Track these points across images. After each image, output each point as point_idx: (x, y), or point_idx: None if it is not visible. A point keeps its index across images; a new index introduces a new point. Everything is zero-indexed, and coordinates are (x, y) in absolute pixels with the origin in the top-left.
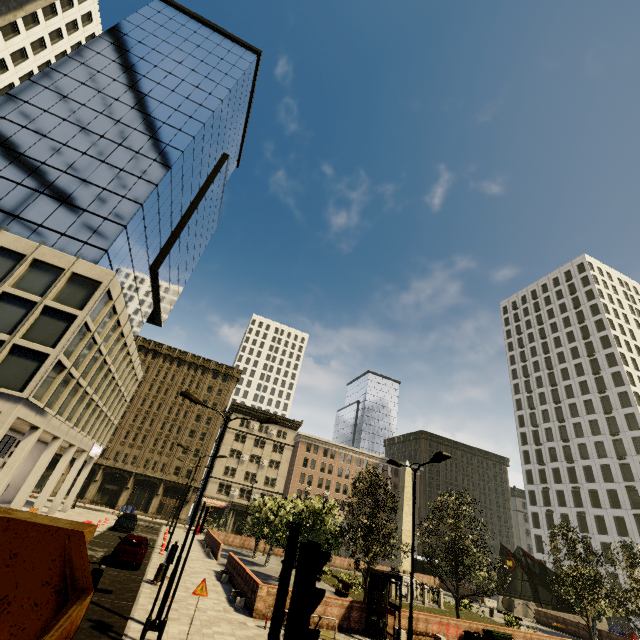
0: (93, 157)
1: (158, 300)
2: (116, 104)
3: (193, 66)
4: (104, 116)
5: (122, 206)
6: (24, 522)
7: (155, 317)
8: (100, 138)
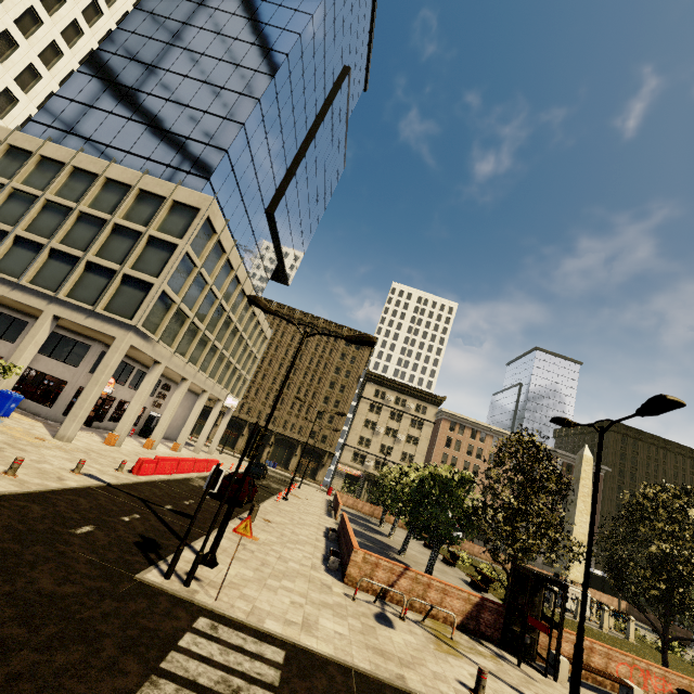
0: (194, 79)
1: (280, 253)
2: (216, 14)
3: None
4: (204, 31)
5: (223, 129)
6: None
7: (281, 274)
8: (201, 57)
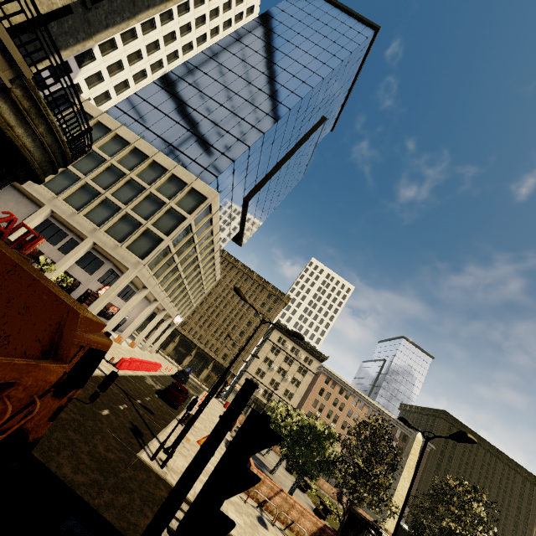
0: (226, 108)
1: (243, 225)
2: (252, 70)
3: (317, 41)
4: (241, 79)
5: (236, 146)
6: (43, 286)
7: (238, 238)
8: (234, 95)
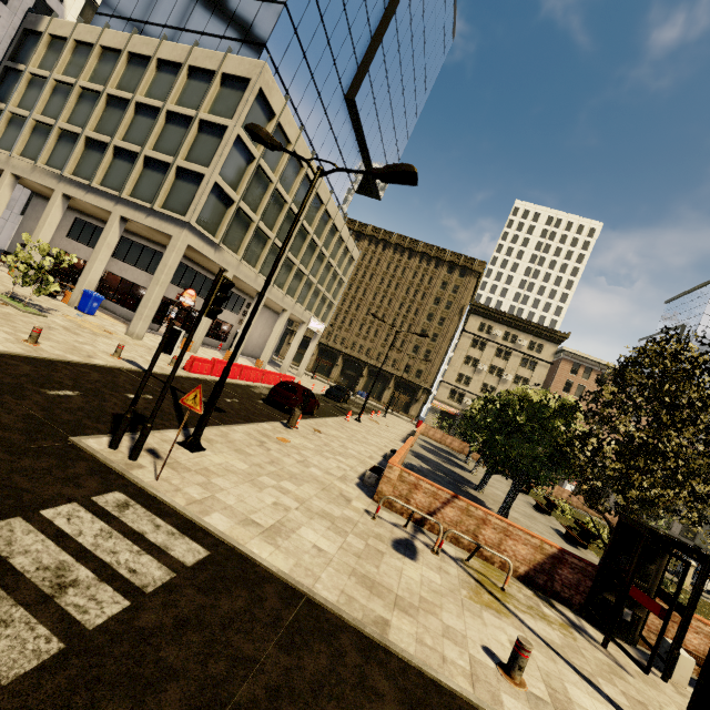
0: None
1: (367, 155)
2: None
3: None
4: None
5: None
6: None
7: (370, 185)
8: None
